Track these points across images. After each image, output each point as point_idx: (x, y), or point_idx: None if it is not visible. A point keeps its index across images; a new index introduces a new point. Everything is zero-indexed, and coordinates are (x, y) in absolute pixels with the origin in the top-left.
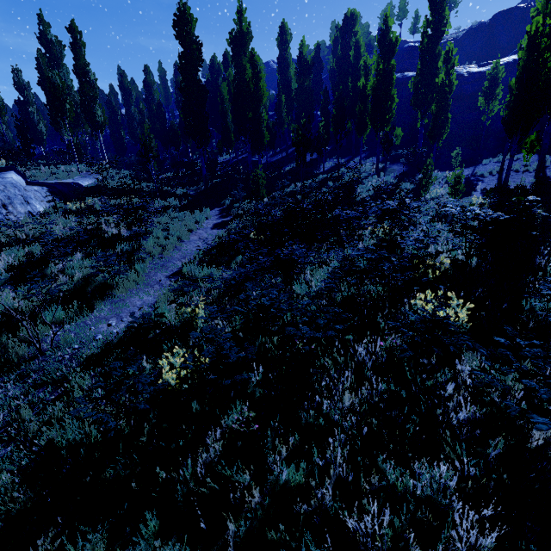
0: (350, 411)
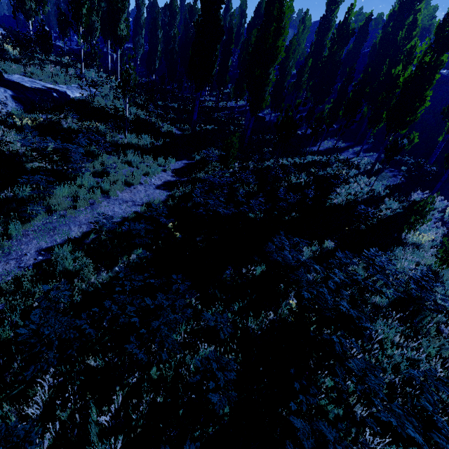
0: None
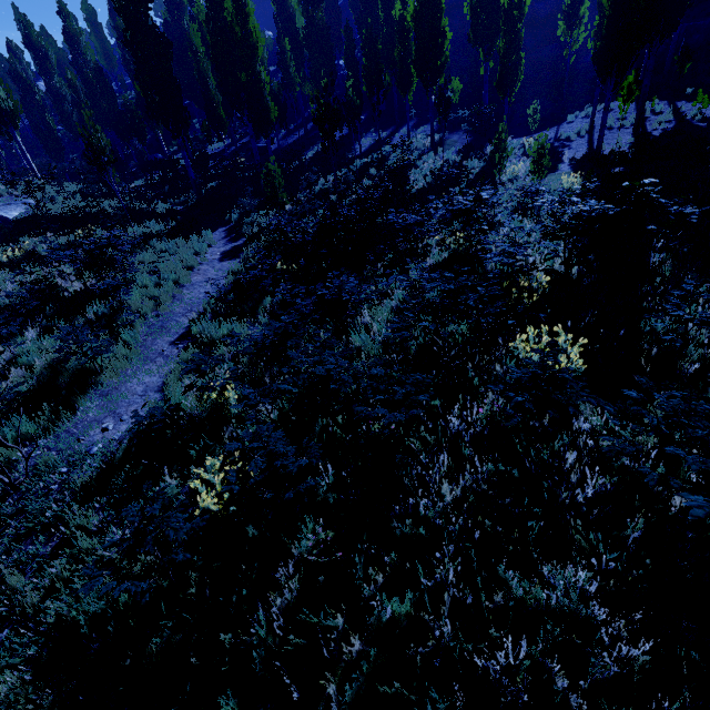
0: (453, 505)
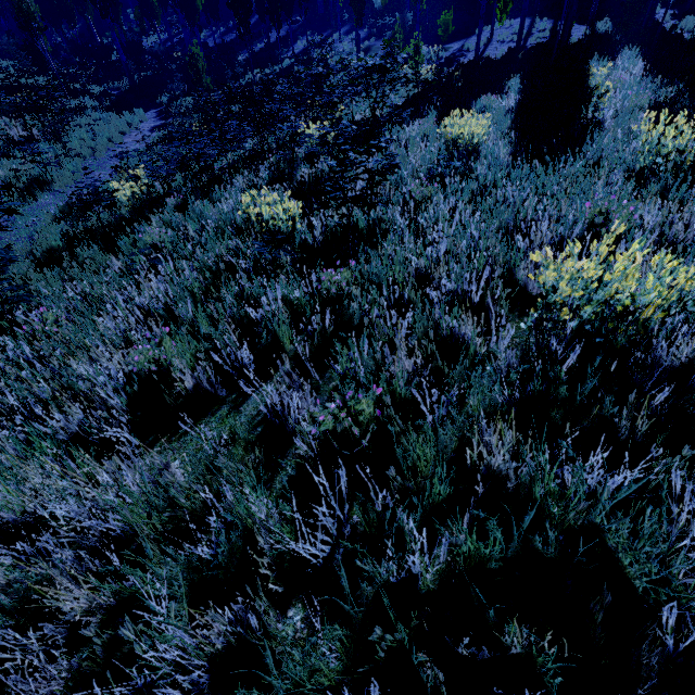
0: None
